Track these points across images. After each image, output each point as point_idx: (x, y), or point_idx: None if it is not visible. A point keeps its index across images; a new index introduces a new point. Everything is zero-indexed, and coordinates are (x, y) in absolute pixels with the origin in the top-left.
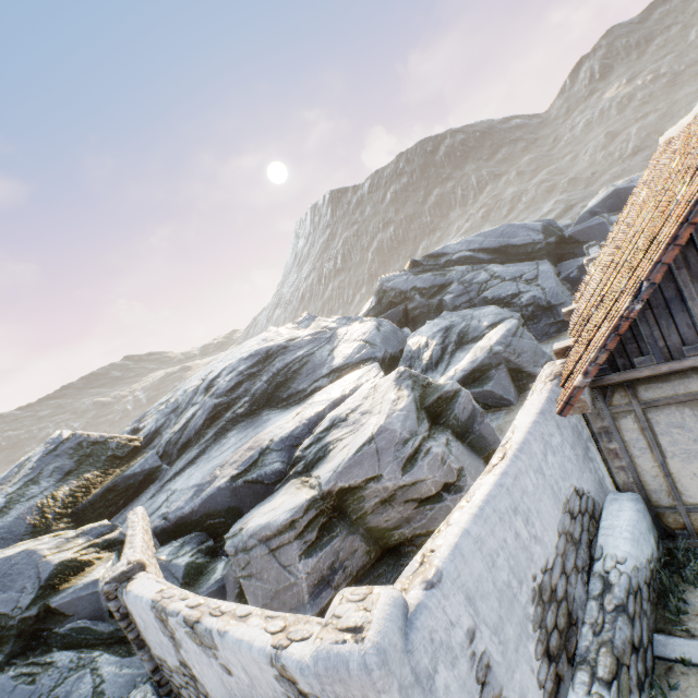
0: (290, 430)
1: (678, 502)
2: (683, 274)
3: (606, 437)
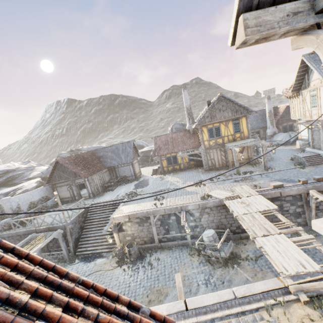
0: (8, 191)
1: (60, 198)
2: (56, 174)
3: (54, 190)
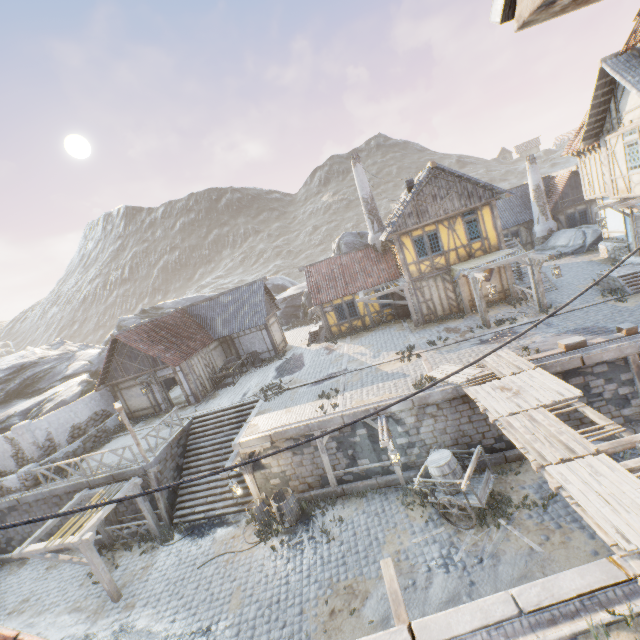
0: (28, 406)
1: (130, 411)
2: (116, 364)
3: (116, 397)
